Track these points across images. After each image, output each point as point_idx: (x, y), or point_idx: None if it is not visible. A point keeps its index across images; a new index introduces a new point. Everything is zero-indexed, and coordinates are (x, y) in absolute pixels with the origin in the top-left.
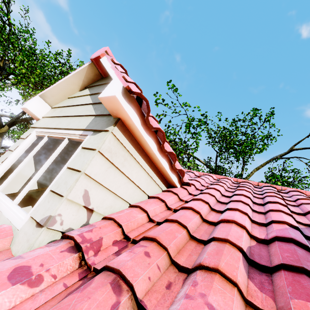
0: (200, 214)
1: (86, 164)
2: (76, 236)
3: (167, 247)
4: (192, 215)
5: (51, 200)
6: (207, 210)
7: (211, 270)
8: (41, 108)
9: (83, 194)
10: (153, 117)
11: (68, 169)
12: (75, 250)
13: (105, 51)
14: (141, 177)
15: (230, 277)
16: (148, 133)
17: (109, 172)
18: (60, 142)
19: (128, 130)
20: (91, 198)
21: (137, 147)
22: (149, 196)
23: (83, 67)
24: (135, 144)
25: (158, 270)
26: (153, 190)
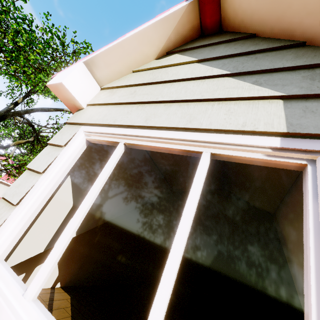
0: None
1: None
2: None
3: None
4: None
5: None
6: None
7: None
8: (86, 87)
9: None
10: None
11: None
12: None
13: None
14: None
15: None
16: None
17: None
18: (109, 150)
19: None
20: None
21: None
22: None
23: (177, 7)
24: None
25: None
26: None
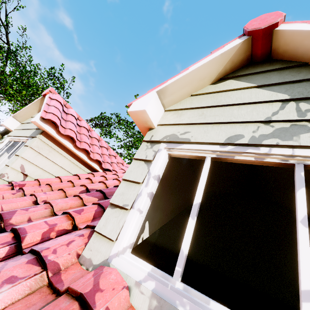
0: (92, 181)
1: (22, 153)
2: (13, 182)
3: (52, 186)
4: (85, 180)
5: (4, 168)
6: (101, 180)
7: (61, 190)
8: (14, 124)
9: (20, 166)
10: (70, 129)
11: (15, 155)
12: (10, 186)
13: (49, 90)
14: (65, 162)
15: (64, 190)
16: (64, 138)
17: (38, 157)
18: None
19: (51, 136)
20: (26, 169)
21: (59, 145)
22: (73, 175)
23: (38, 99)
24: (58, 144)
25: (41, 191)
26: (77, 172)
